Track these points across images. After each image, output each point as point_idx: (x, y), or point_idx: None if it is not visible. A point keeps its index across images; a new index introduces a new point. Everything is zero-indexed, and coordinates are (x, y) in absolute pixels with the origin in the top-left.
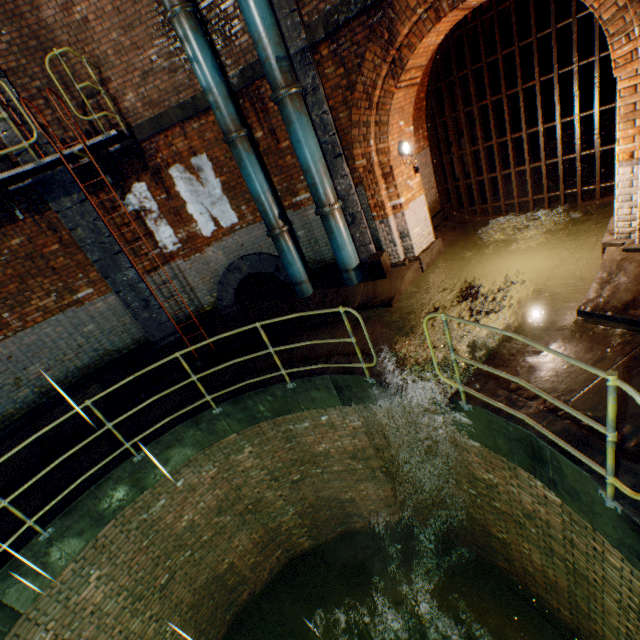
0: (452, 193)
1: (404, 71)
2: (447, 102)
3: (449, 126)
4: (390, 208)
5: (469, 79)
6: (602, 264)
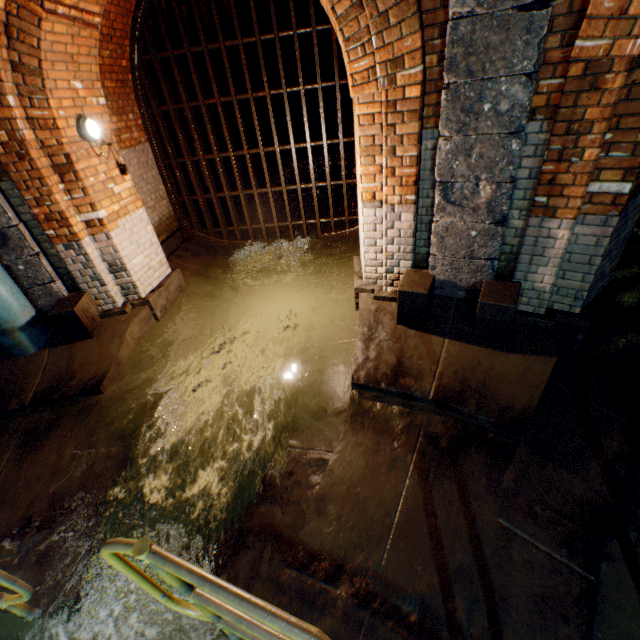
0: (191, 208)
1: None
2: (165, 85)
3: (173, 120)
4: (83, 224)
5: (190, 63)
6: (361, 315)
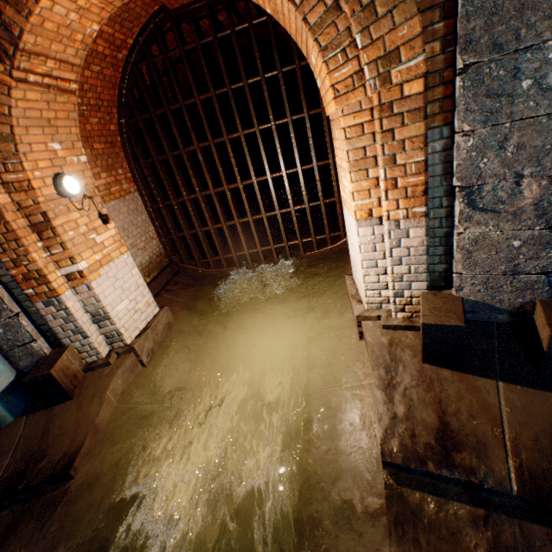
0: (179, 244)
1: (21, 49)
2: (150, 141)
3: (158, 169)
4: (63, 278)
5: (170, 118)
6: (372, 352)
